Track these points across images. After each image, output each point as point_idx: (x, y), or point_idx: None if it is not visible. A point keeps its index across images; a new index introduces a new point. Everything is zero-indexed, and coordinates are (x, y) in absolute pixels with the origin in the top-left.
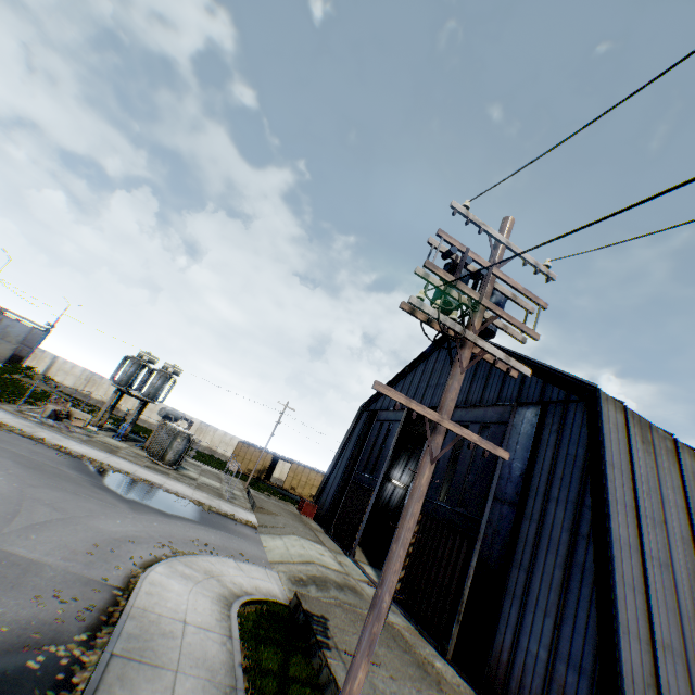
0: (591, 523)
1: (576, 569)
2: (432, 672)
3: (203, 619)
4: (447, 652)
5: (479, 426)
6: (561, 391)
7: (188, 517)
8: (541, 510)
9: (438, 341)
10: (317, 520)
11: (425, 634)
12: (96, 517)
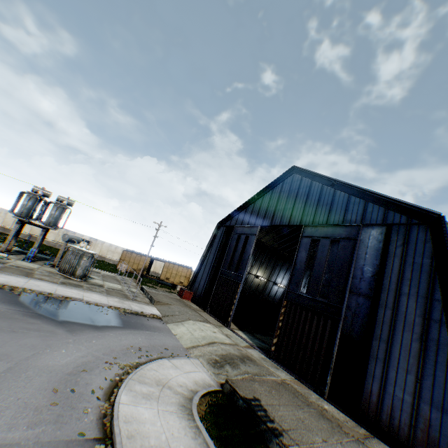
0: (441, 312)
1: (431, 343)
2: (331, 418)
3: (184, 445)
4: (325, 394)
5: (330, 240)
6: (403, 216)
7: (114, 325)
8: (394, 302)
9: (281, 176)
10: (193, 302)
11: (303, 382)
12: (41, 353)
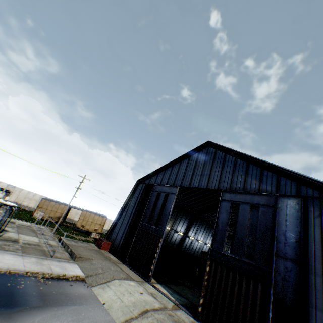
0: None
1: None
2: None
3: None
4: None
5: (249, 205)
6: (315, 191)
7: (32, 305)
8: (322, 269)
9: (197, 148)
10: (111, 251)
11: None
12: None
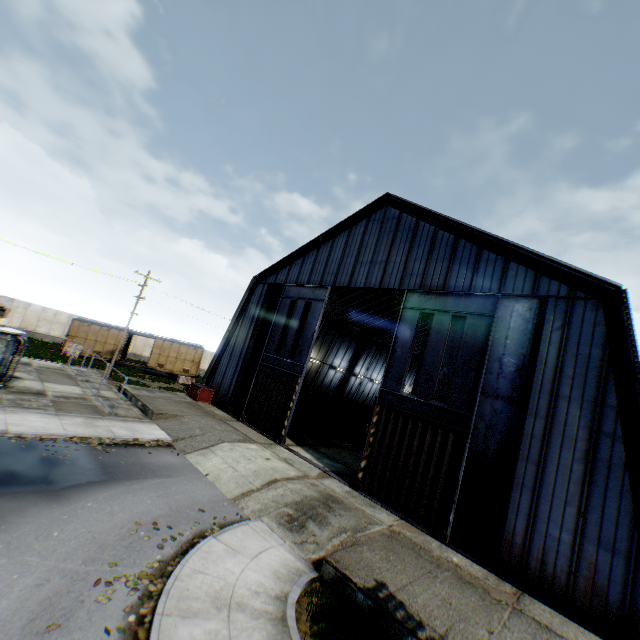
0: (615, 423)
1: (600, 465)
2: (472, 580)
3: None
4: (447, 538)
5: (450, 316)
6: (563, 286)
7: (89, 480)
8: (548, 408)
9: (365, 209)
10: (215, 404)
11: (412, 522)
12: None
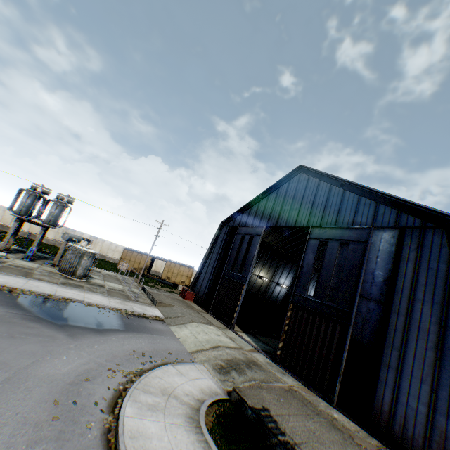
0: None
1: (447, 352)
2: (342, 428)
3: None
4: (334, 402)
5: (338, 242)
6: (417, 219)
7: (116, 328)
8: (407, 308)
9: (287, 176)
10: (196, 302)
11: (310, 388)
12: (41, 361)
